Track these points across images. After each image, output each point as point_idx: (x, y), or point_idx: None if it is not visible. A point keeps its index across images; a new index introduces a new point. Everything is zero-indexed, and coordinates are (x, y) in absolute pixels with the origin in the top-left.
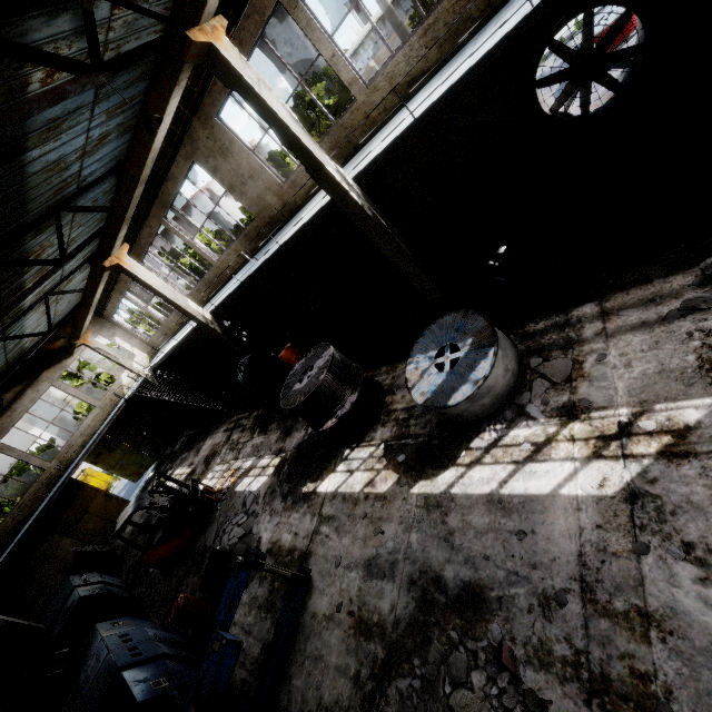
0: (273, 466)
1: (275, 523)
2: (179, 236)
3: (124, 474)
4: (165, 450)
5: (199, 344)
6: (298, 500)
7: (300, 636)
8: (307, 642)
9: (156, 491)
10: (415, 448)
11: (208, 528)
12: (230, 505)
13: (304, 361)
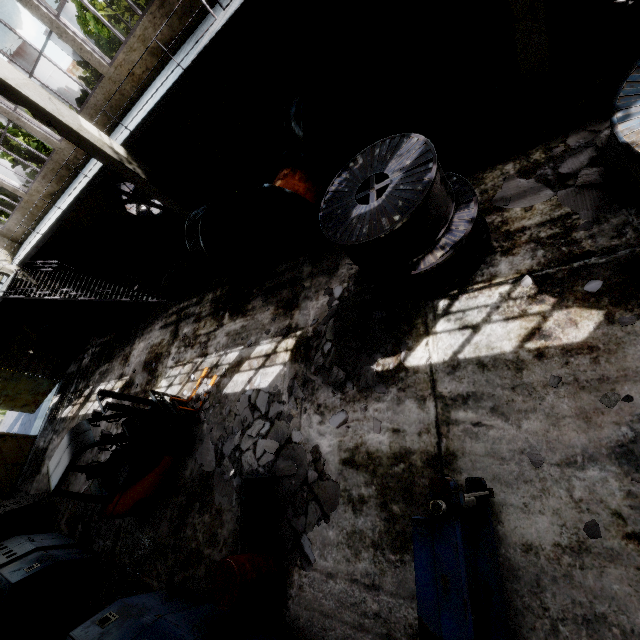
0: (285, 351)
1: (337, 423)
2: (29, 7)
3: (13, 406)
4: (66, 368)
5: (86, 226)
6: (374, 384)
7: (516, 586)
8: (541, 594)
9: (100, 417)
10: (619, 267)
11: (196, 449)
12: (226, 413)
13: (347, 175)
